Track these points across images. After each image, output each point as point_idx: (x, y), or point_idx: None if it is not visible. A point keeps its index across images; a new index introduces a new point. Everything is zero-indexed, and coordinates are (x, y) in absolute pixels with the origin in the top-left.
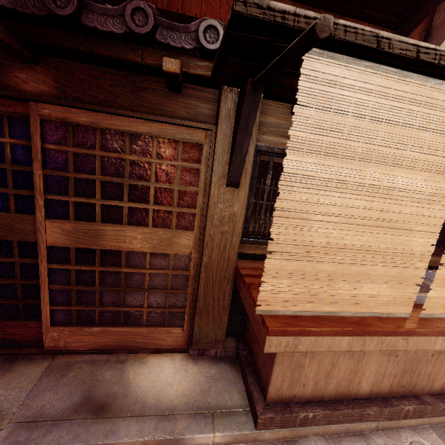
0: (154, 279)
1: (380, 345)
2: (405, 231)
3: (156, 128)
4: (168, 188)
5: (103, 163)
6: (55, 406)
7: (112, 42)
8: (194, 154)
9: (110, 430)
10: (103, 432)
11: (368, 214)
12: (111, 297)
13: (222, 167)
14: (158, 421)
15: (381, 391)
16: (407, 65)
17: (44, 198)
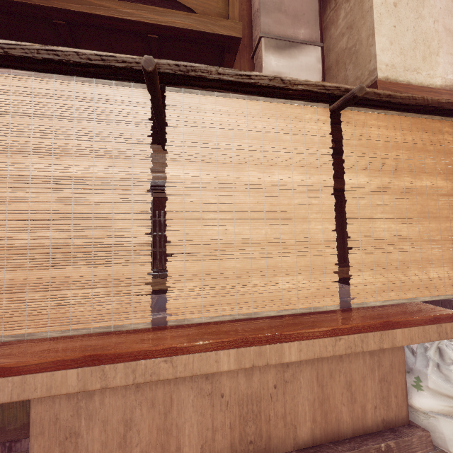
0: None
1: (132, 375)
2: (103, 221)
3: None
4: None
5: None
6: None
7: None
8: None
9: None
10: None
11: (44, 207)
12: None
13: None
14: None
15: None
16: (26, 65)
17: None
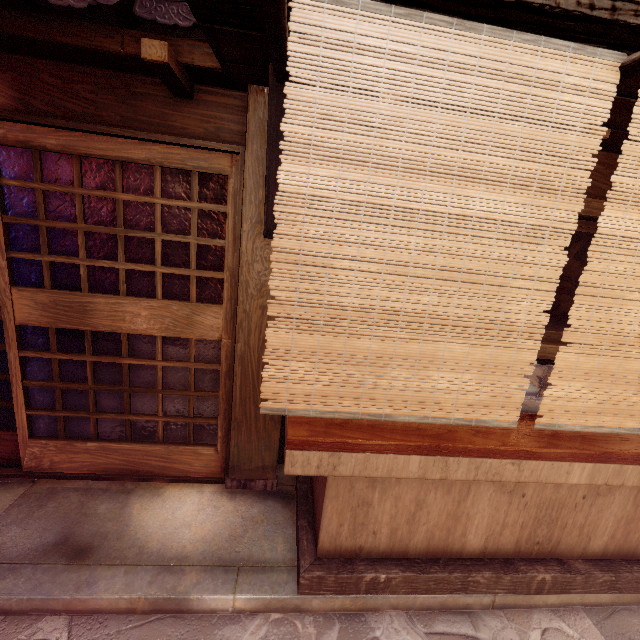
0: (170, 375)
1: (474, 471)
2: (495, 287)
3: (158, 152)
4: (182, 242)
5: (87, 206)
6: (20, 545)
7: (77, 24)
8: (217, 191)
9: (86, 580)
10: (75, 582)
11: (429, 259)
12: (111, 401)
13: (257, 208)
14: (156, 573)
15: (501, 550)
16: (462, 8)
17: (8, 257)
